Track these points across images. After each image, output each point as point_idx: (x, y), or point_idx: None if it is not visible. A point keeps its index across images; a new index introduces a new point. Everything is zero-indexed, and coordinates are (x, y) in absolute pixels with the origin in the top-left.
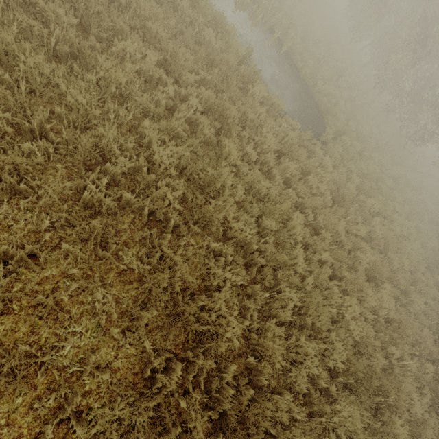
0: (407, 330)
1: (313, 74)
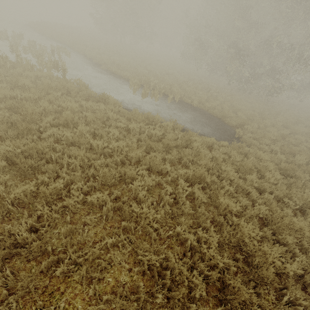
0: None
1: (199, 101)
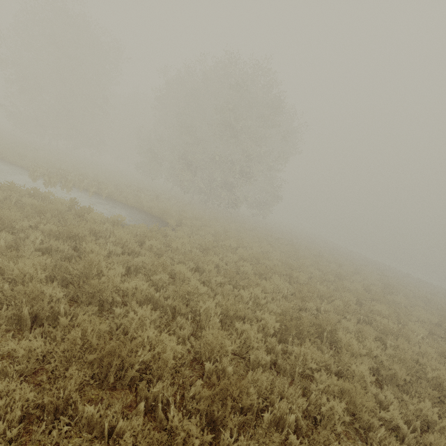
0: (304, 289)
1: (137, 201)
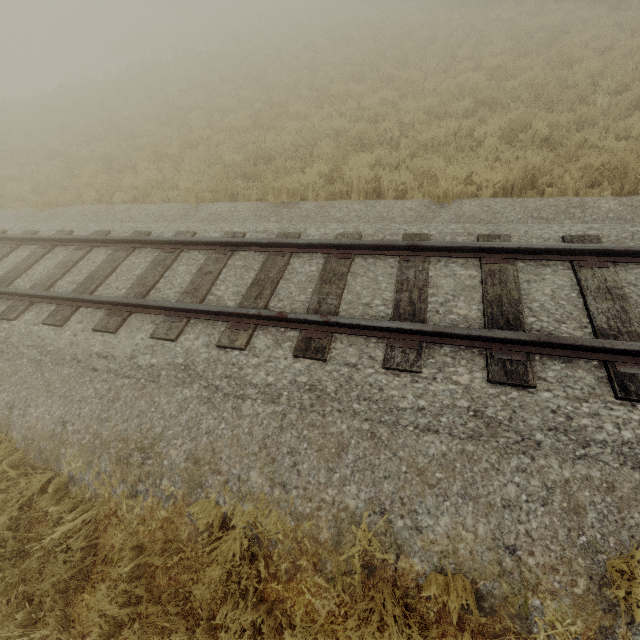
0: None
1: None
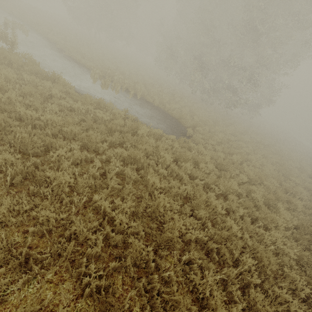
0: (310, 228)
1: (161, 102)
